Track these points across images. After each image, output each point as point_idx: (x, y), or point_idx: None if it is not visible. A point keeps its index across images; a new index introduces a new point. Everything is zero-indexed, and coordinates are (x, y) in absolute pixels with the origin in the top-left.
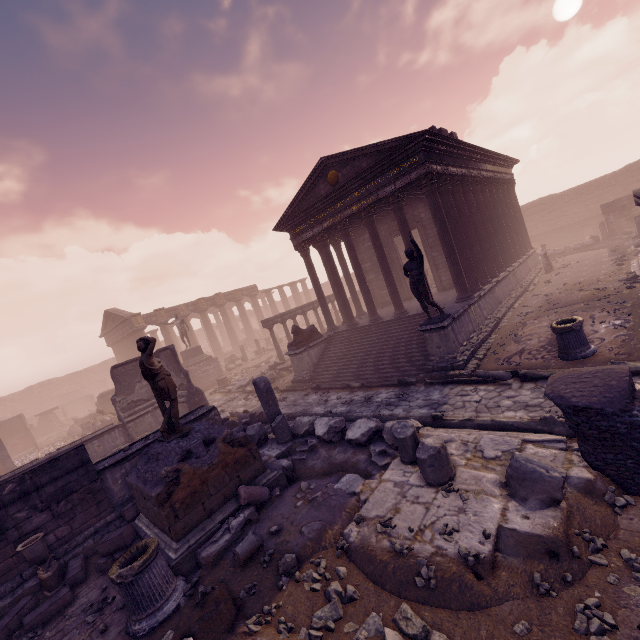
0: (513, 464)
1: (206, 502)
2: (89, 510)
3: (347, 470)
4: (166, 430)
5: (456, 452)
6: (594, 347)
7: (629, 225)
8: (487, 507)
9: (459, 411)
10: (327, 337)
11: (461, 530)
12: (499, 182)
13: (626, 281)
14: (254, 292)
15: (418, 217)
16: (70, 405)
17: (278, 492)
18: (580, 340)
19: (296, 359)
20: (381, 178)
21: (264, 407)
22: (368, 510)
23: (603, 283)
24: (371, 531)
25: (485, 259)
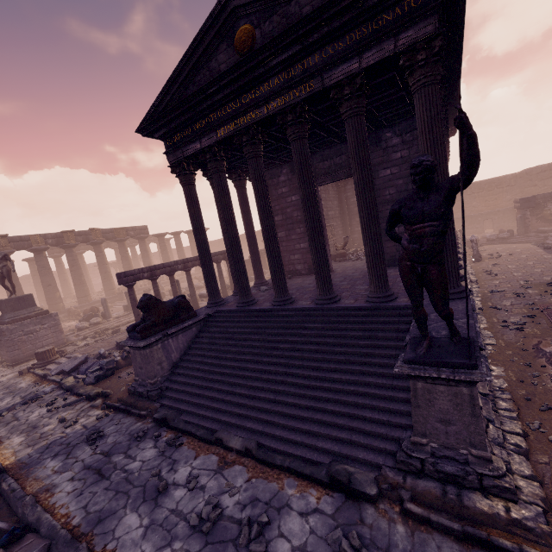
0: None
1: None
2: None
3: None
4: None
5: None
6: None
7: (538, 224)
8: None
9: None
10: (204, 317)
11: None
12: (448, 144)
13: None
14: (143, 234)
15: None
16: None
17: None
18: None
19: (139, 355)
20: (335, 44)
21: None
22: None
23: None
24: None
25: None
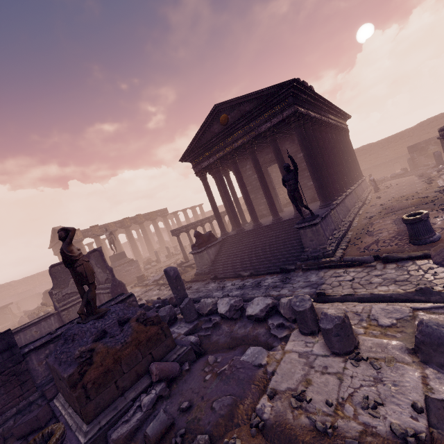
0: (424, 330)
1: (119, 380)
2: (12, 391)
3: (248, 343)
4: (84, 312)
5: (352, 322)
6: (438, 234)
7: (426, 160)
8: (405, 376)
9: (337, 288)
10: (221, 240)
11: (385, 403)
12: (340, 129)
13: (441, 191)
14: (165, 213)
15: (285, 151)
16: (23, 301)
17: (187, 366)
18: (428, 228)
19: (198, 256)
20: (260, 118)
21: (174, 292)
22: (278, 382)
23: (423, 194)
24: (285, 406)
25: (336, 179)
